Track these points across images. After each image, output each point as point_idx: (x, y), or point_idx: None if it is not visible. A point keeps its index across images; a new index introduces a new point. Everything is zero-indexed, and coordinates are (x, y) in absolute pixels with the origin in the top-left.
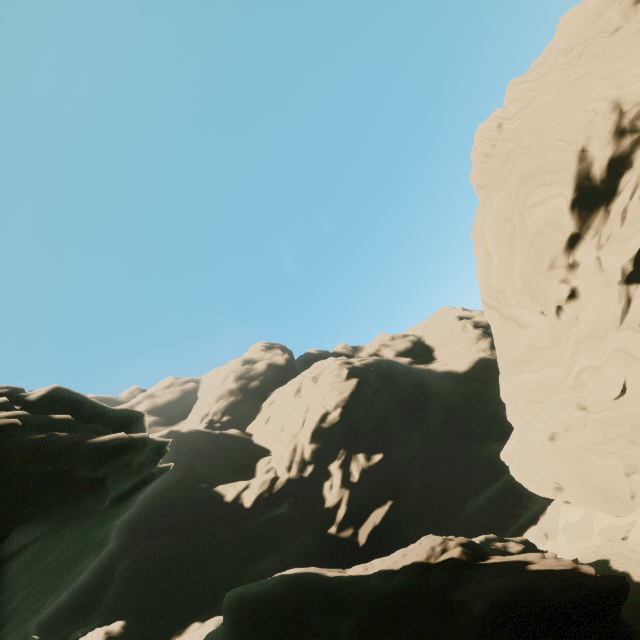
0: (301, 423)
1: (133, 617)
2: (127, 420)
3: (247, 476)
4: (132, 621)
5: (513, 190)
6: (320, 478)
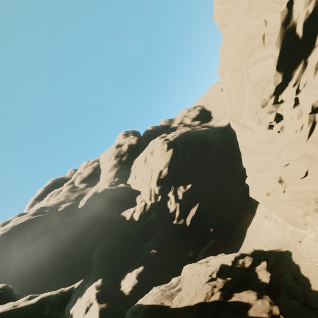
0: (150, 178)
1: (104, 275)
2: (43, 303)
3: (133, 205)
4: (104, 277)
5: (240, 48)
6: (165, 200)
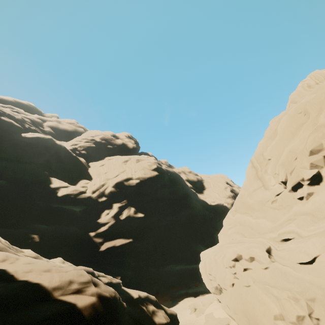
0: (115, 175)
1: None
2: None
3: (72, 183)
4: None
5: None
6: (106, 206)
